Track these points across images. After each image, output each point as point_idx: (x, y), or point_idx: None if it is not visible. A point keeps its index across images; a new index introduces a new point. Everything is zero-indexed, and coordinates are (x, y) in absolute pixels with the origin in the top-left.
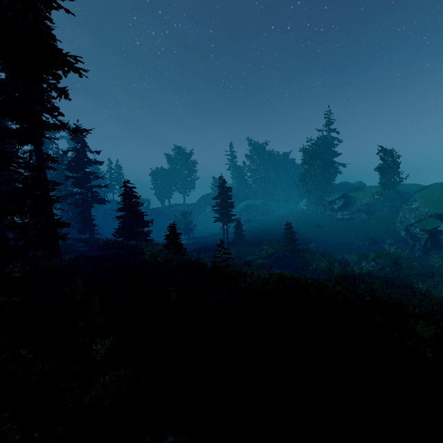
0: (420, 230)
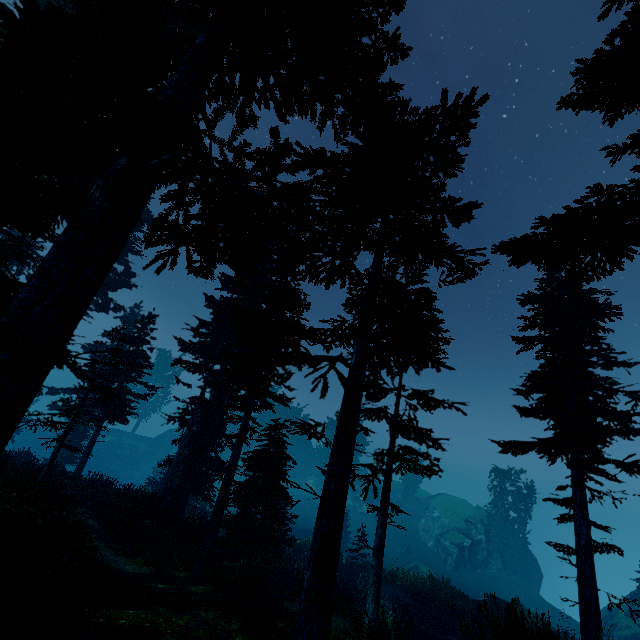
0: (450, 543)
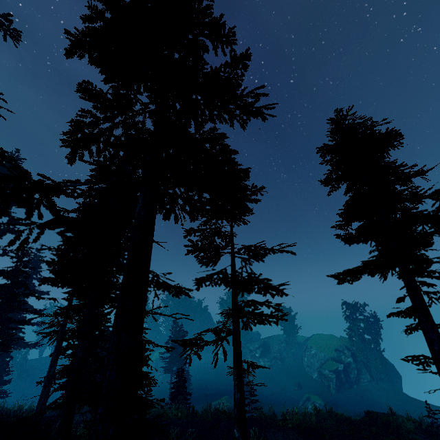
0: (329, 371)
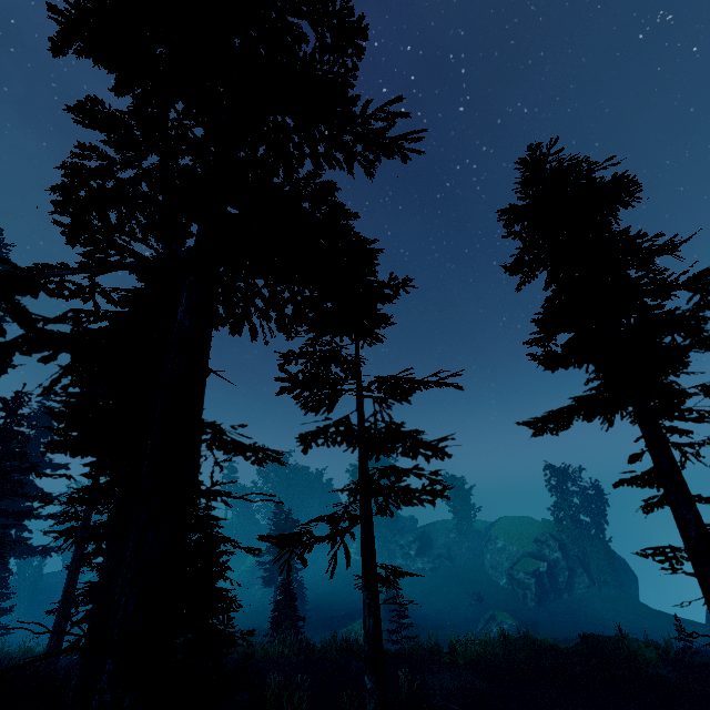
0: (524, 574)
